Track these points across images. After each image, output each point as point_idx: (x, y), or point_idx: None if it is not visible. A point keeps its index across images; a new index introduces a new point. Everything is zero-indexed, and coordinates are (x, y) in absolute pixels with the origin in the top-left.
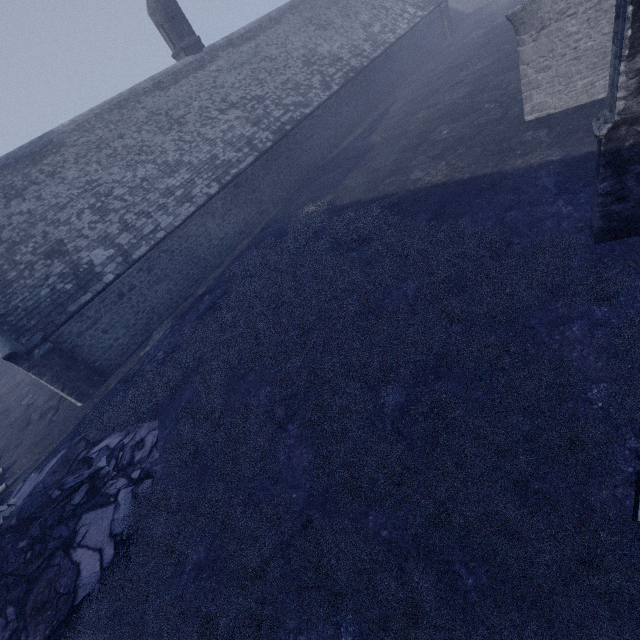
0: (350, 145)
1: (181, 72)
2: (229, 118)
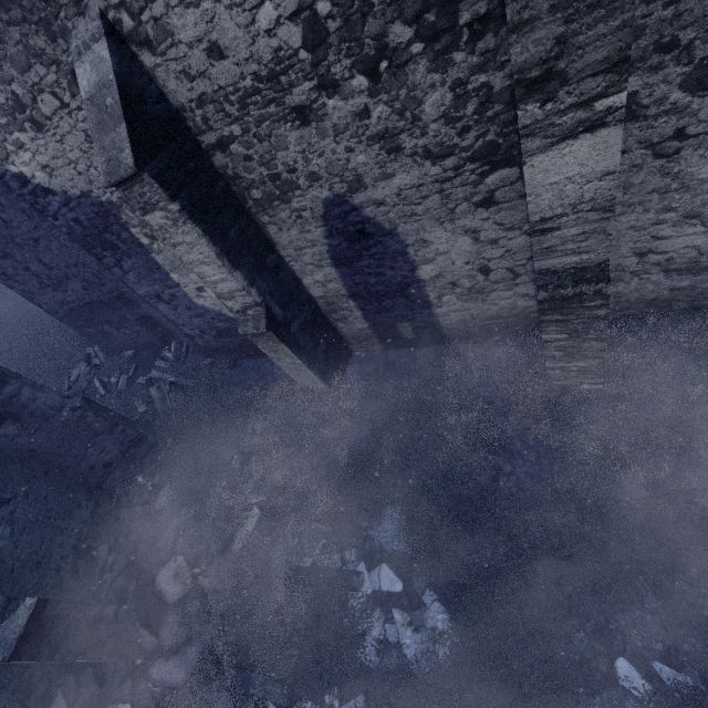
0: None
1: None
2: None
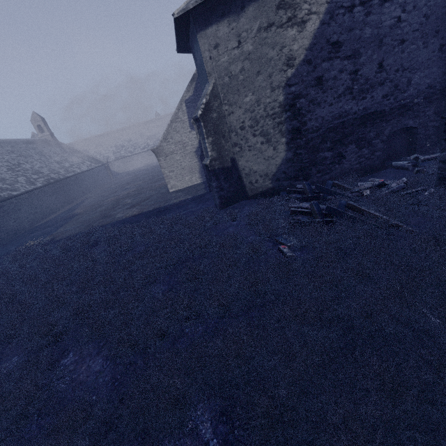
0: (56, 217)
1: None
2: None
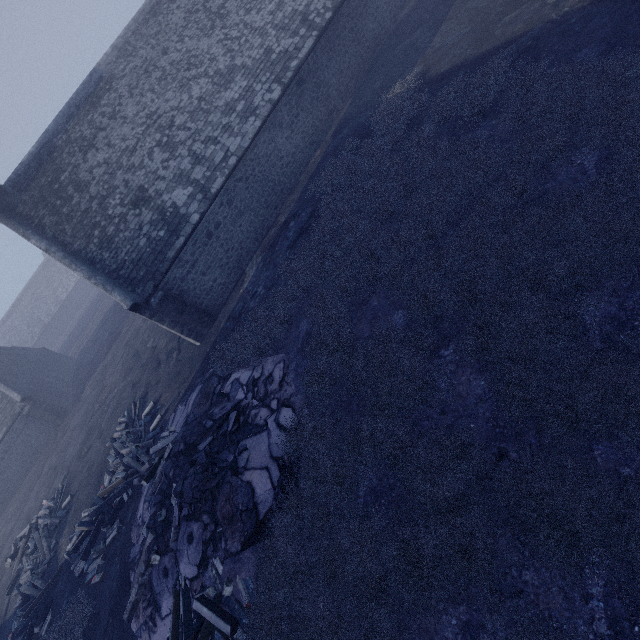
0: None
1: None
2: None
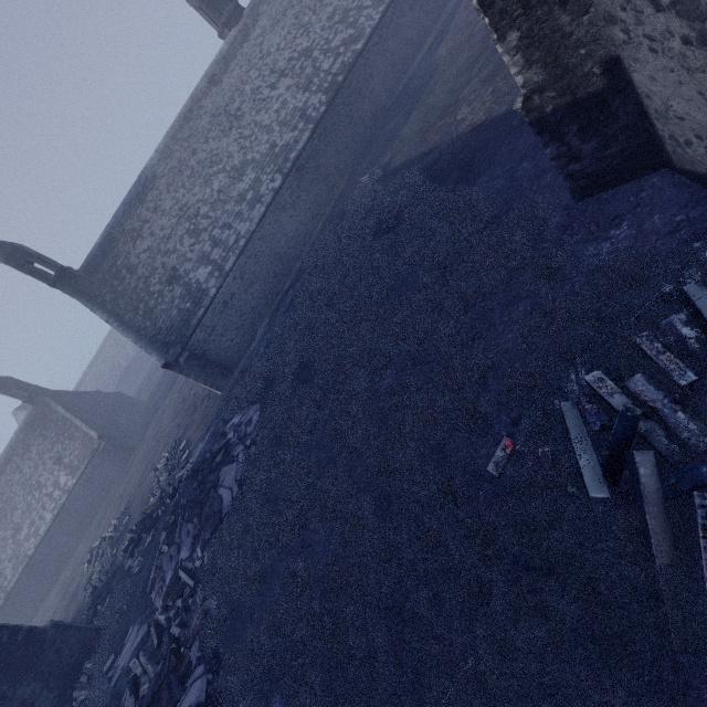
0: (417, 68)
1: (229, 54)
2: (280, 92)
